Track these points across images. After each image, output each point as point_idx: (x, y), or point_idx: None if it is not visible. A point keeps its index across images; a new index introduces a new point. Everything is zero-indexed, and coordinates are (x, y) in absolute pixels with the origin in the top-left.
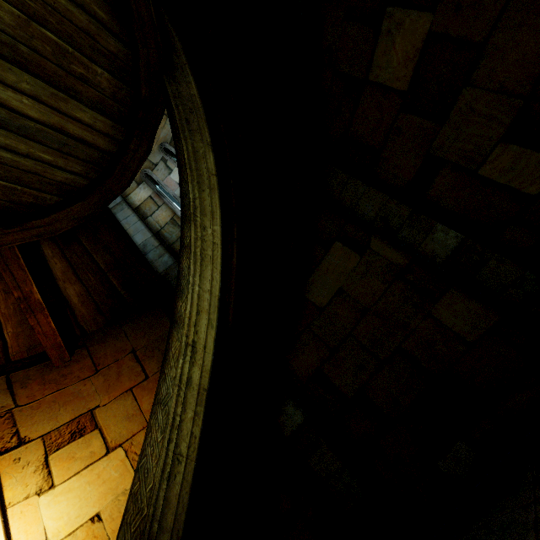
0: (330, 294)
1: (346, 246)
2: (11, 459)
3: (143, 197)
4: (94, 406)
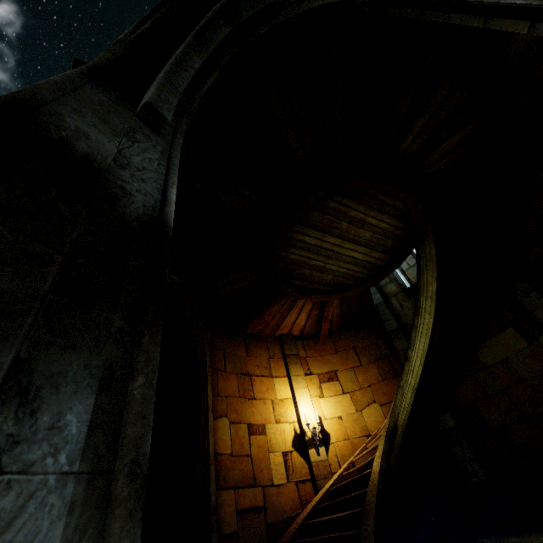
0: (496, 359)
1: (518, 333)
2: (309, 379)
3: None
4: (336, 369)
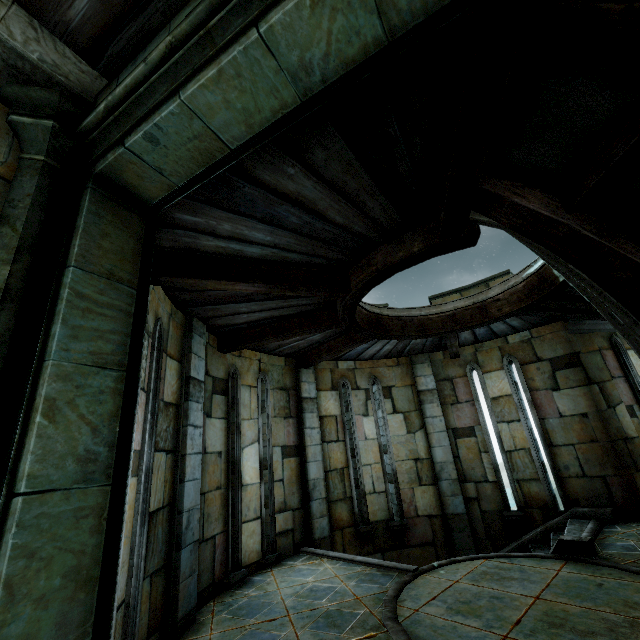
0: None
1: None
2: None
3: (330, 410)
4: None
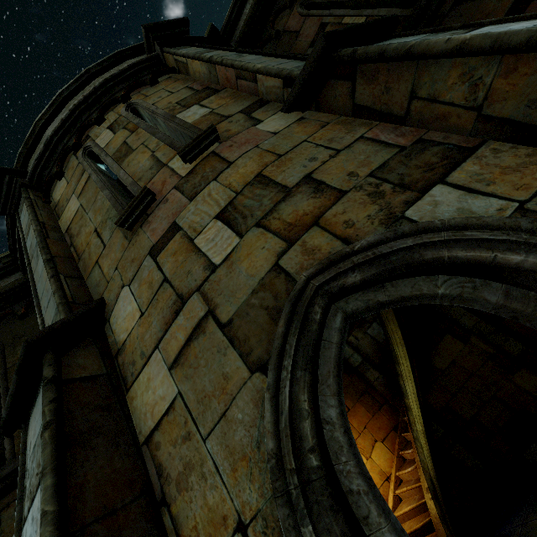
0: (447, 362)
1: (454, 338)
2: None
3: None
4: None
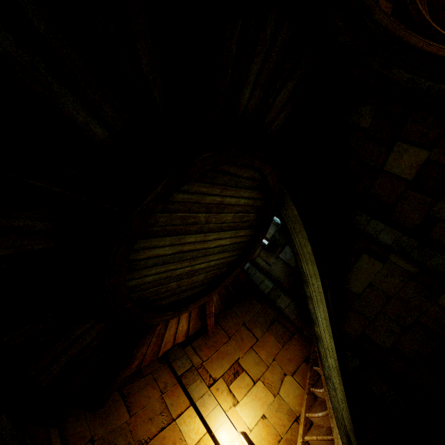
0: (363, 285)
1: (371, 257)
2: (215, 389)
3: None
4: (237, 358)
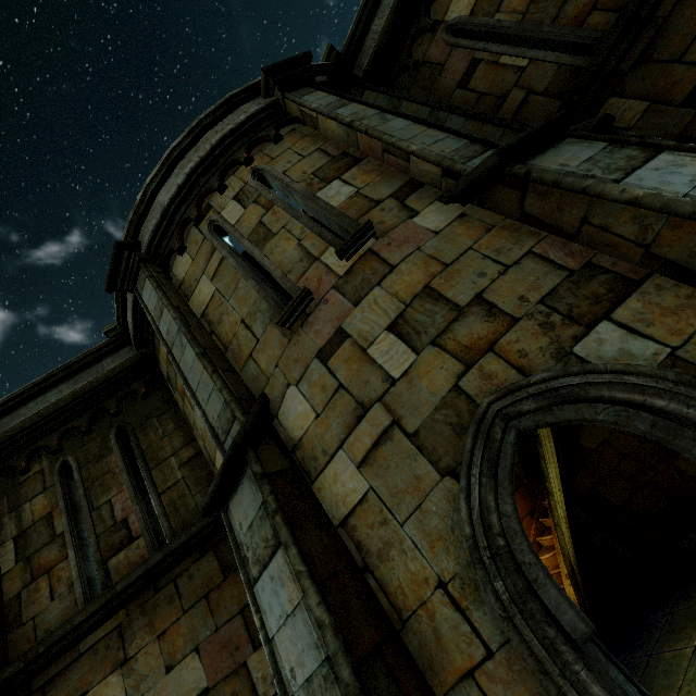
0: (597, 442)
1: None
2: None
3: None
4: None
